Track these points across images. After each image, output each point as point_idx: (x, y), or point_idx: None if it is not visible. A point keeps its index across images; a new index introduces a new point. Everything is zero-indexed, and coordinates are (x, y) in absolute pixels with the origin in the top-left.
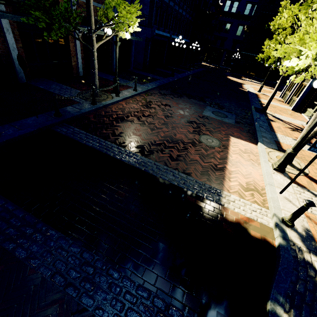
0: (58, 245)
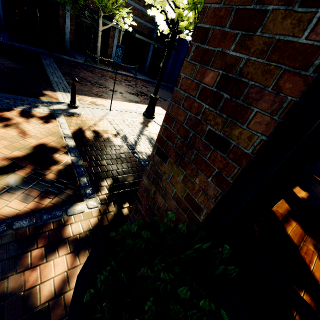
0: None
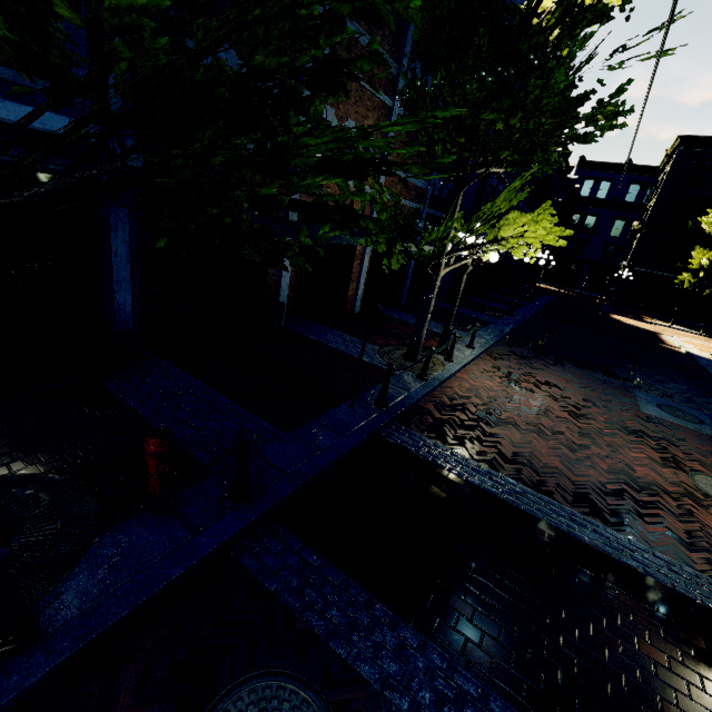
0: None
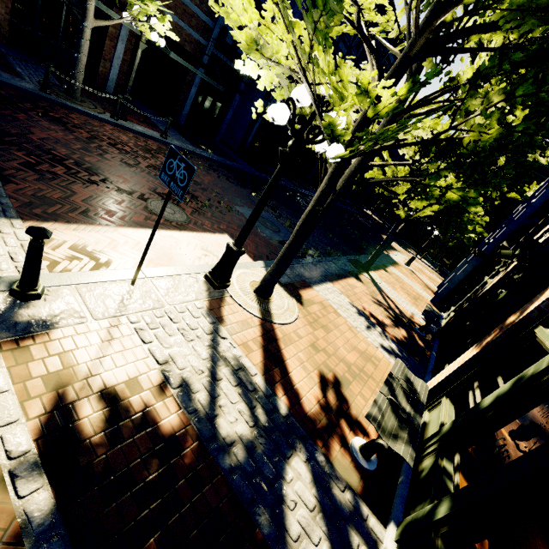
0: None
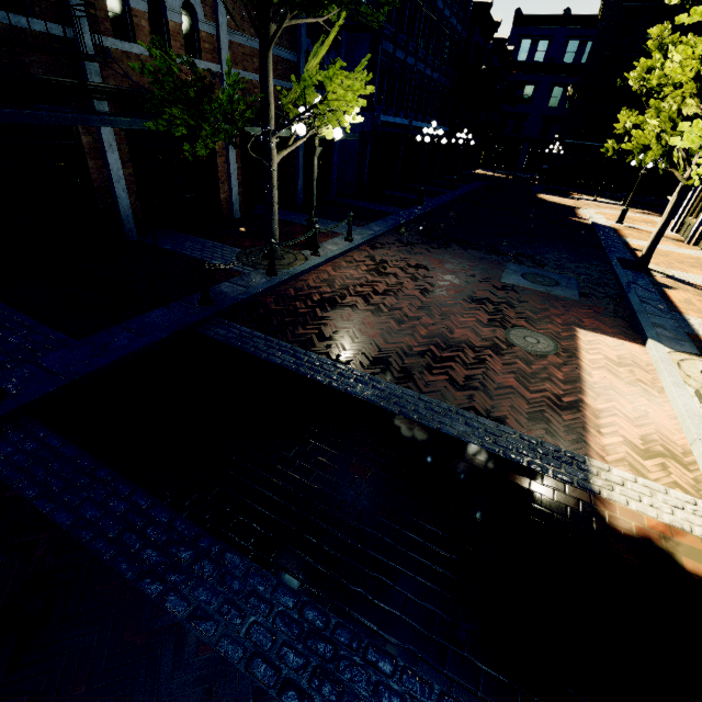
0: (250, 589)
